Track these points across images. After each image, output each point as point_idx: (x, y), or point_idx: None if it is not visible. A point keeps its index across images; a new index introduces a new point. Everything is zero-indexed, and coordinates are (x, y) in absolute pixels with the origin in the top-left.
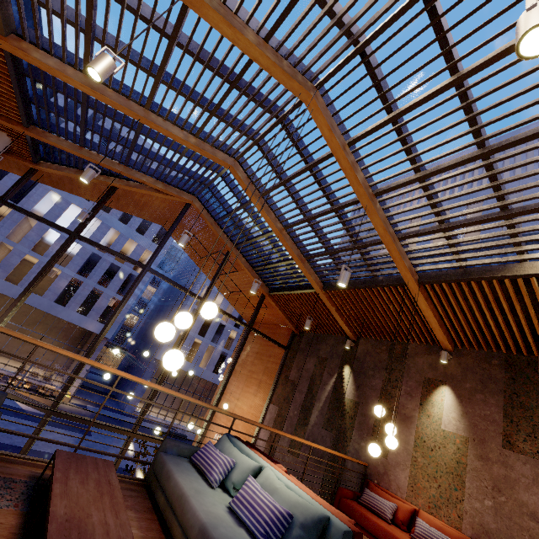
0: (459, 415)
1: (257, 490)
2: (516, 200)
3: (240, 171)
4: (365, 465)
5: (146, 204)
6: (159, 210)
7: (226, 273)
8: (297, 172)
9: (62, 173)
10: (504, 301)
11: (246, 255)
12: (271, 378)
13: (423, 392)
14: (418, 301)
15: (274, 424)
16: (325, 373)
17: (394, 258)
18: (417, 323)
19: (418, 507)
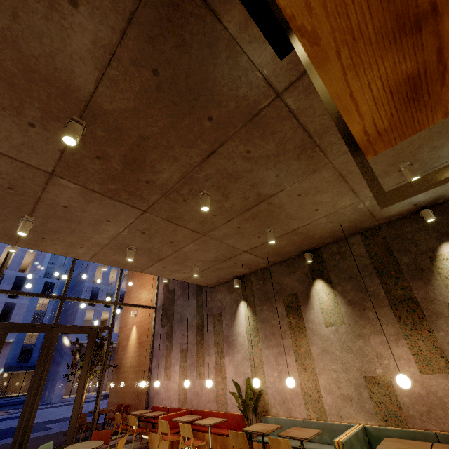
0: None
1: None
2: None
3: None
4: None
5: None
6: None
7: None
8: None
9: None
10: None
11: None
12: None
13: None
14: None
15: None
16: None
17: None
18: None
19: None
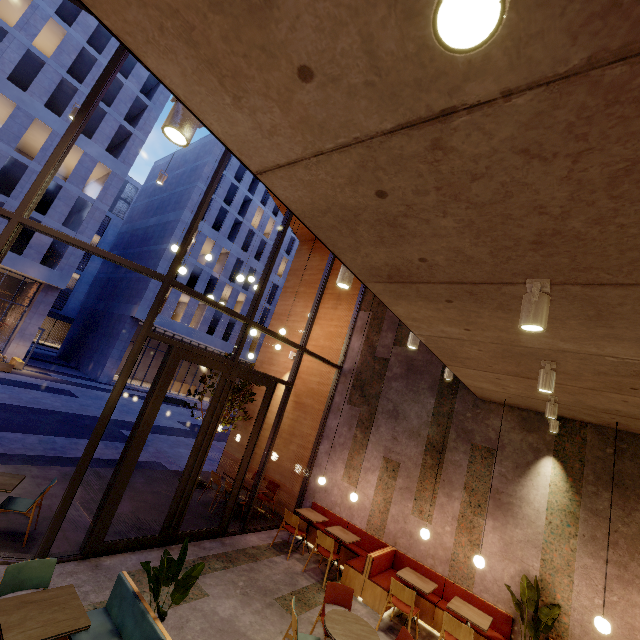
0: None
1: None
2: None
3: None
4: None
5: None
6: None
7: None
8: None
9: None
10: None
11: None
12: (355, 289)
13: None
14: None
15: (369, 327)
16: None
17: None
18: None
19: None
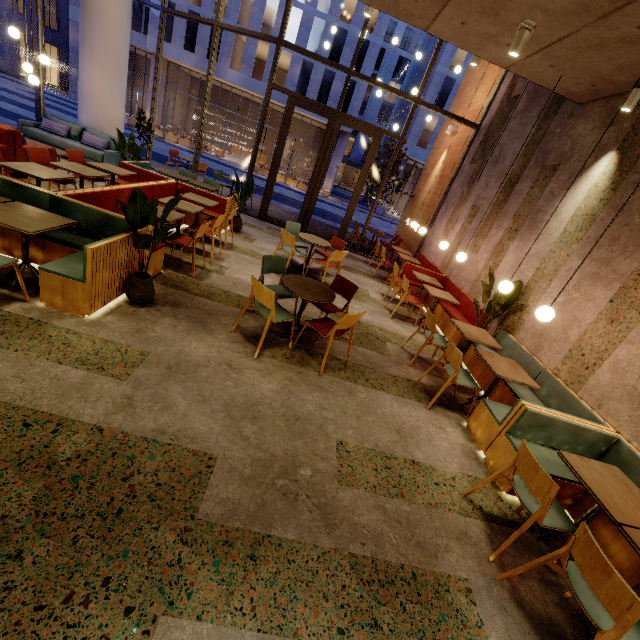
0: None
1: None
2: None
3: None
4: None
5: None
6: None
7: None
8: None
9: None
10: None
11: None
12: None
13: None
14: None
15: None
16: None
17: None
18: None
19: None
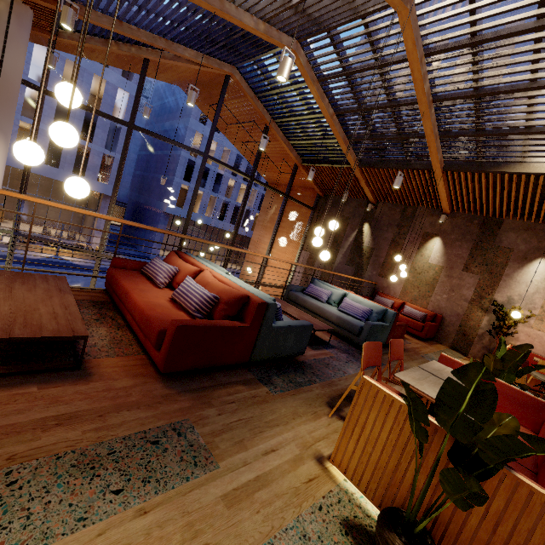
0: (442, 255)
1: (353, 303)
2: (538, 124)
3: (301, 55)
4: (376, 284)
5: (170, 68)
6: (183, 73)
7: (255, 141)
8: (365, 67)
9: (88, 45)
10: (499, 187)
11: (284, 129)
12: (301, 232)
13: (421, 242)
14: (437, 182)
15: (307, 263)
16: (348, 229)
17: (431, 152)
18: (429, 194)
19: (405, 301)
